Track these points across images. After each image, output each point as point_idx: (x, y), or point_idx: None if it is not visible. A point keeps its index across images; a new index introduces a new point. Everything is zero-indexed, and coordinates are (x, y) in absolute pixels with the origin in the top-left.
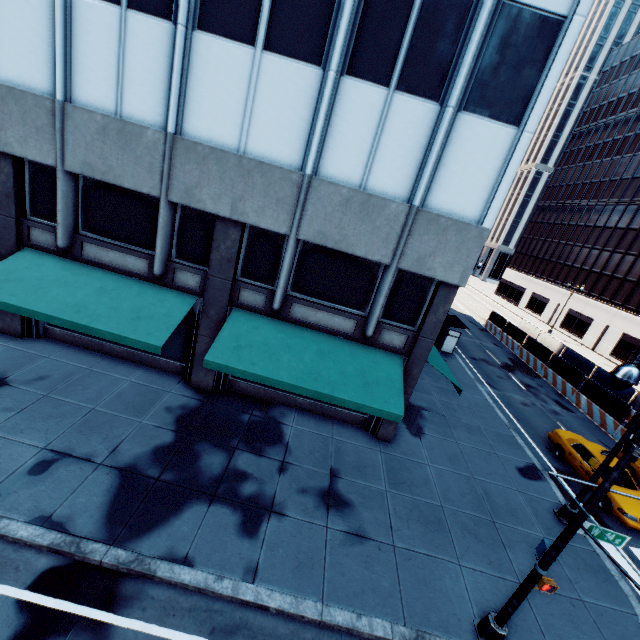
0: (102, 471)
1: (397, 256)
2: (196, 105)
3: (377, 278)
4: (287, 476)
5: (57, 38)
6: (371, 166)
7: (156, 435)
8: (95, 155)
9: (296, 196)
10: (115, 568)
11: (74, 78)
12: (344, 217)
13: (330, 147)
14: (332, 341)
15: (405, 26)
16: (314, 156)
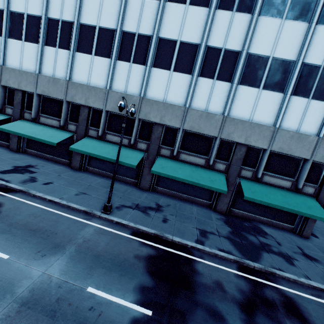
0: (222, 238)
1: (313, 156)
2: (235, 106)
3: (300, 165)
4: (283, 246)
5: (191, 89)
6: (301, 124)
7: (224, 227)
8: (195, 123)
9: (271, 135)
10: (259, 269)
11: (192, 100)
12: (290, 142)
13: (285, 118)
14: (283, 191)
15: (314, 80)
16: (280, 121)
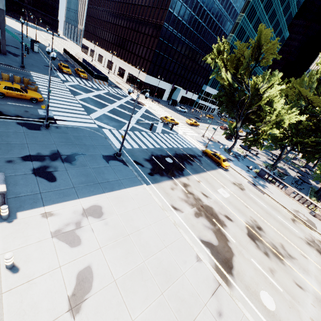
0: None
1: None
2: None
3: None
4: None
5: None
6: None
7: None
8: None
9: None
10: None
11: None
12: None
13: None
14: None
15: None
16: None
